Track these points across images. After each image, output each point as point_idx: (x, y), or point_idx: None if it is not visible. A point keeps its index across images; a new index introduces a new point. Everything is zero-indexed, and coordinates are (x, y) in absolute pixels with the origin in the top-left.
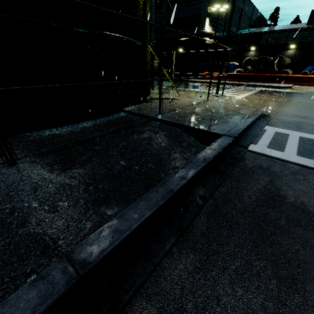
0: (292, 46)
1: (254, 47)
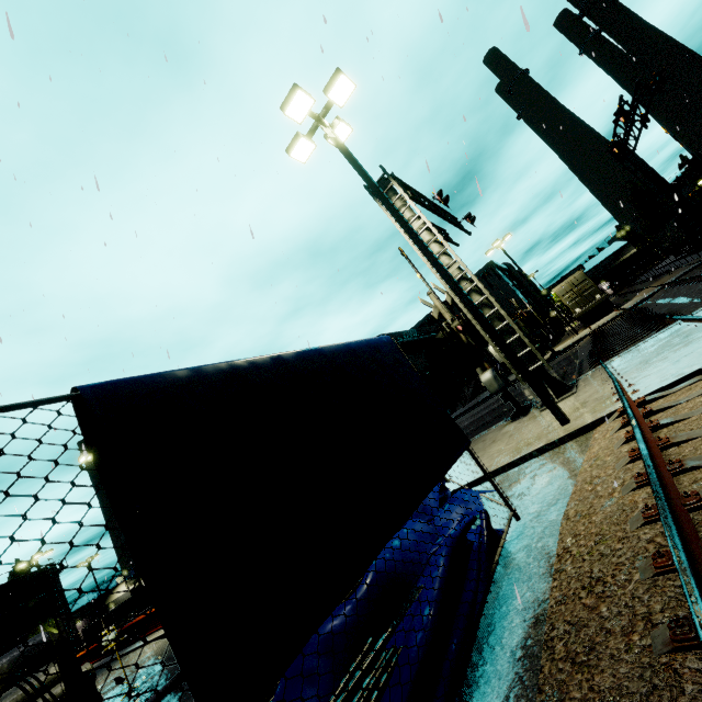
0: None
1: None
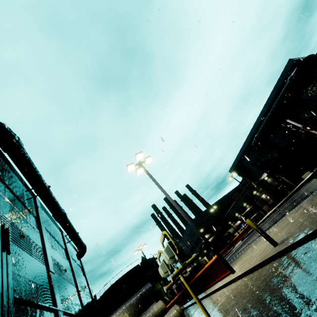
0: (236, 214)
1: (230, 222)
